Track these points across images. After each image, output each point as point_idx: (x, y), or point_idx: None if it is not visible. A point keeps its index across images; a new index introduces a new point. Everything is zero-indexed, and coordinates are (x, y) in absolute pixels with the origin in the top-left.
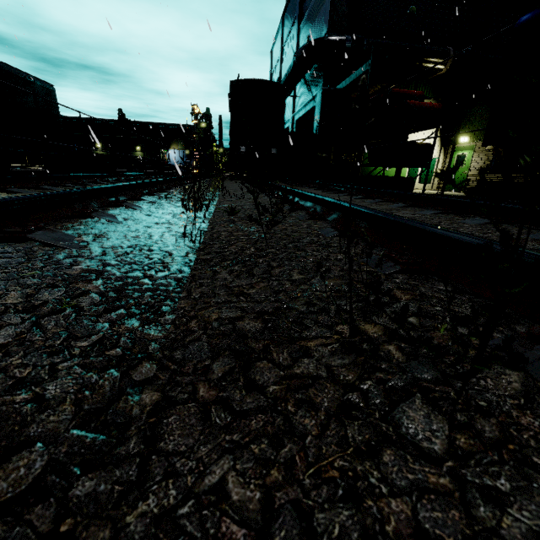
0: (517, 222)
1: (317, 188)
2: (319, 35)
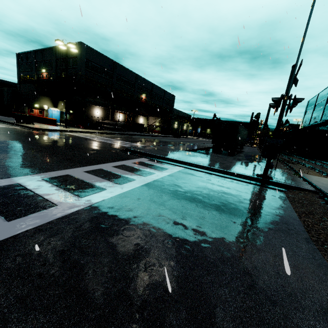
0: None
1: (321, 163)
2: None
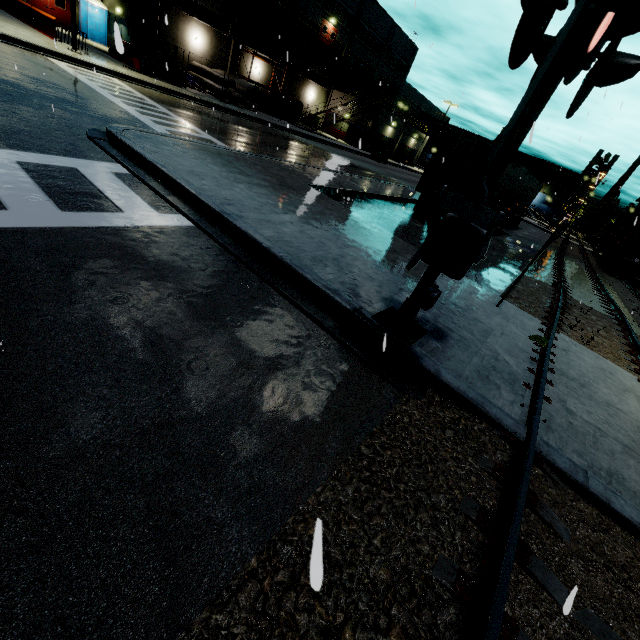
0: None
1: None
2: None
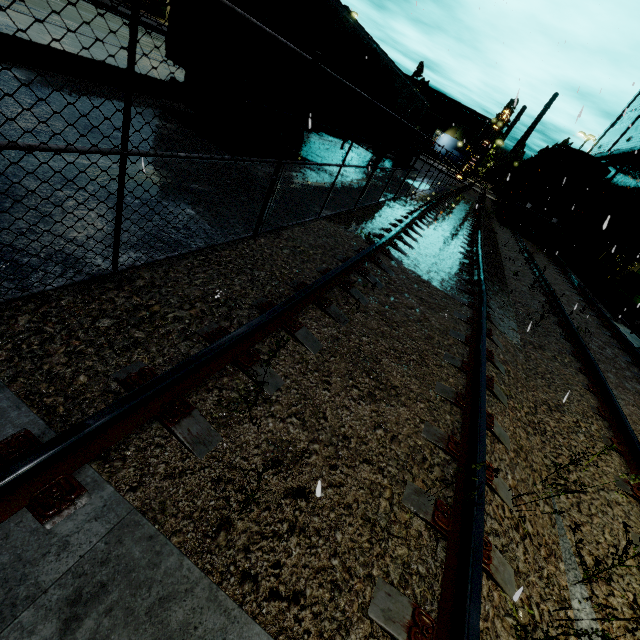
0: (619, 341)
1: (563, 276)
2: None
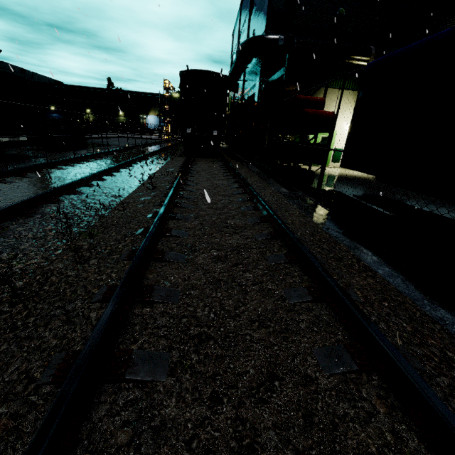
0: (302, 265)
1: (231, 177)
2: (261, 30)
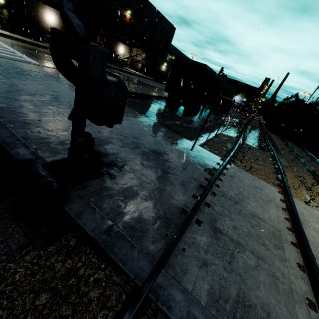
0: None
1: (302, 151)
2: None
